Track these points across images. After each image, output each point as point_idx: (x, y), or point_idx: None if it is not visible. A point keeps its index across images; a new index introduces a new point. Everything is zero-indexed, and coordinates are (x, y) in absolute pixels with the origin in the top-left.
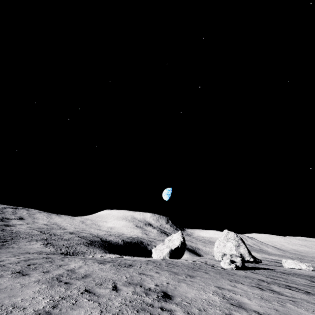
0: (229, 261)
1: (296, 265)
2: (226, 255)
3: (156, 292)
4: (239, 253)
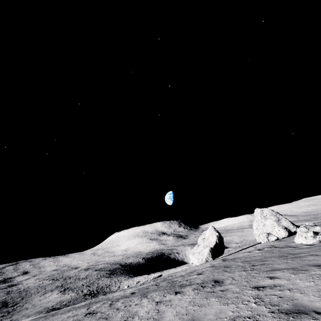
0: (312, 233)
1: None
2: (270, 233)
3: None
4: (283, 227)
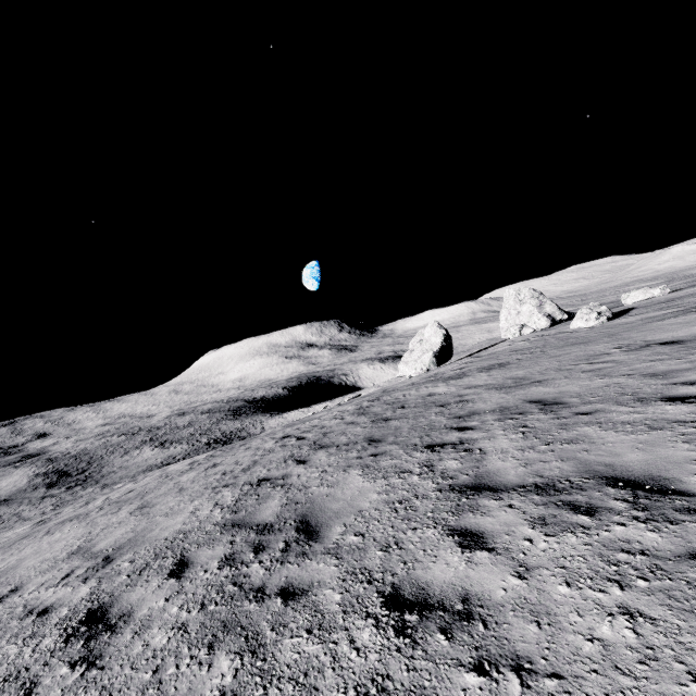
0: (596, 314)
1: (646, 295)
2: (525, 325)
3: (644, 347)
4: (546, 315)
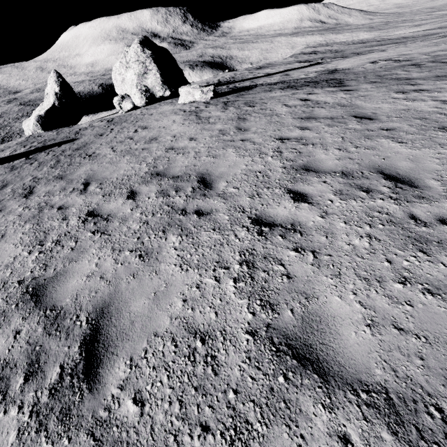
0: None
1: (188, 97)
2: (128, 98)
3: None
4: (143, 90)
